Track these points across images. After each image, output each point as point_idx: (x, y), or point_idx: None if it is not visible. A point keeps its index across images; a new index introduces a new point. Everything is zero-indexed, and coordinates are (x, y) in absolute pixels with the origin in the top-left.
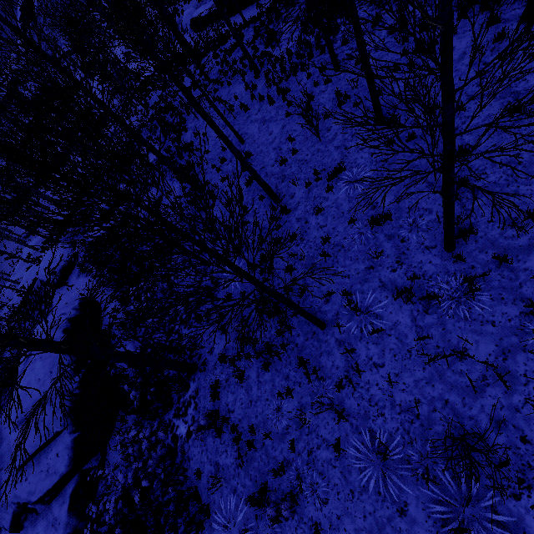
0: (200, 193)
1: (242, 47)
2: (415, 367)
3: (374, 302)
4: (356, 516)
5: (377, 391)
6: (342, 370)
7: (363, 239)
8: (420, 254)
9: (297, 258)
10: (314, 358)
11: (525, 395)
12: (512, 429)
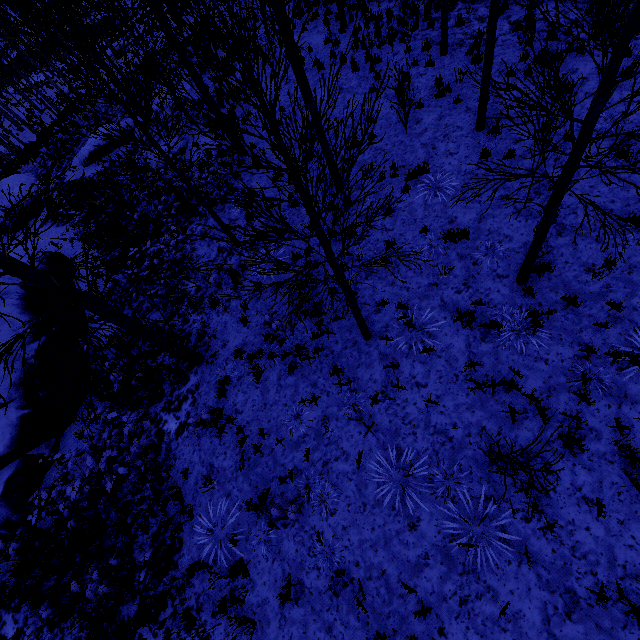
0: (241, 156)
1: None
2: (459, 392)
3: (430, 321)
4: (364, 527)
5: (414, 410)
6: (380, 384)
7: (432, 253)
8: (491, 281)
9: (351, 258)
10: (350, 368)
11: (558, 432)
12: (539, 460)
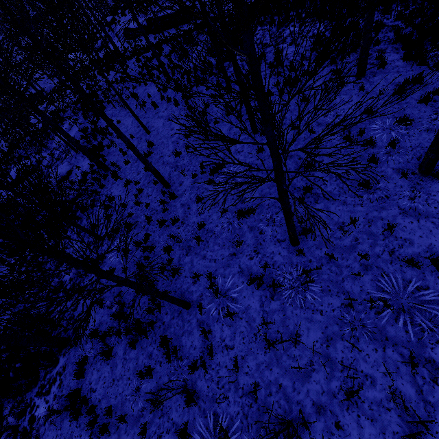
0: (105, 171)
1: (156, 57)
2: (258, 350)
3: (232, 286)
4: None
5: (225, 373)
6: (199, 350)
7: (231, 228)
8: (273, 245)
9: (176, 239)
10: (176, 337)
11: (341, 381)
12: (329, 414)
